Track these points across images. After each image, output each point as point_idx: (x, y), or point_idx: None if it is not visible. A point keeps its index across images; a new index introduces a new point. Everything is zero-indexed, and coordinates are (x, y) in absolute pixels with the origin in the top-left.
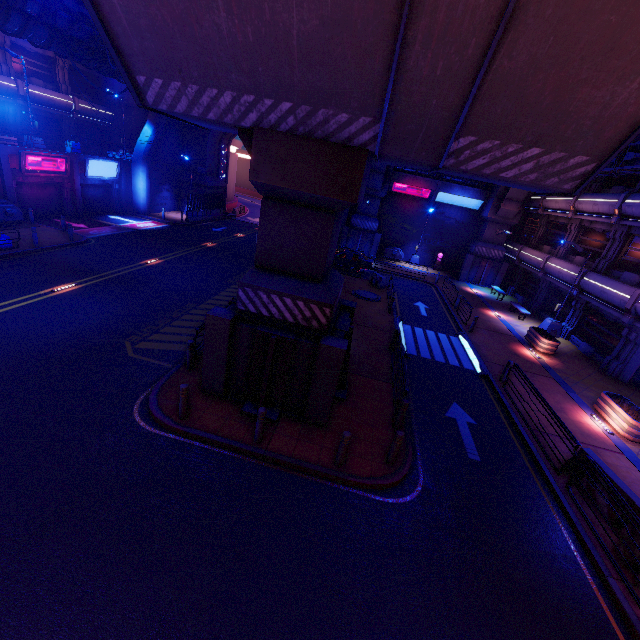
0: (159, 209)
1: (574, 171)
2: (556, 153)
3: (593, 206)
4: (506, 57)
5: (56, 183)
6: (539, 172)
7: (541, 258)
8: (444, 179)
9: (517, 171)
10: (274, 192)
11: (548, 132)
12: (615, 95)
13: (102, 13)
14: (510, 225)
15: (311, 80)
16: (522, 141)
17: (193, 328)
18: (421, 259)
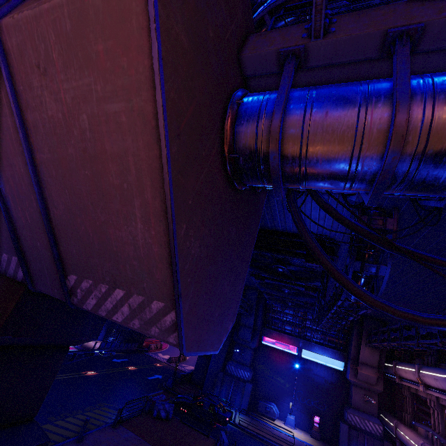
0: None
1: (164, 319)
2: (136, 296)
3: (435, 381)
4: (54, 207)
5: None
6: (139, 318)
7: (416, 443)
8: (305, 338)
9: (122, 315)
10: None
11: (116, 272)
12: (135, 235)
13: None
14: (376, 392)
15: None
16: (106, 281)
17: None
18: (298, 420)
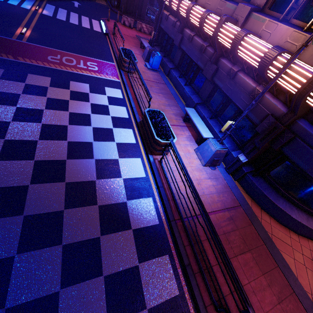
0: None
1: None
2: None
3: None
4: None
5: None
6: None
7: None
8: None
9: None
10: None
11: None
12: None
13: None
14: None
15: None
16: None
17: (101, 1)
18: None
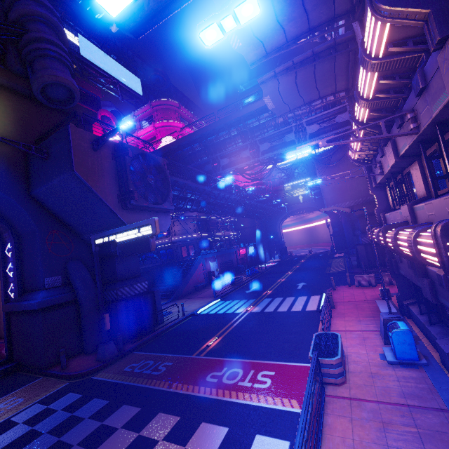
0: (266, 260)
1: None
2: None
3: None
4: None
5: (242, 258)
6: None
7: None
8: None
9: None
10: (361, 215)
11: None
12: None
13: (325, 200)
14: None
15: (365, 194)
16: None
17: (338, 268)
18: None
